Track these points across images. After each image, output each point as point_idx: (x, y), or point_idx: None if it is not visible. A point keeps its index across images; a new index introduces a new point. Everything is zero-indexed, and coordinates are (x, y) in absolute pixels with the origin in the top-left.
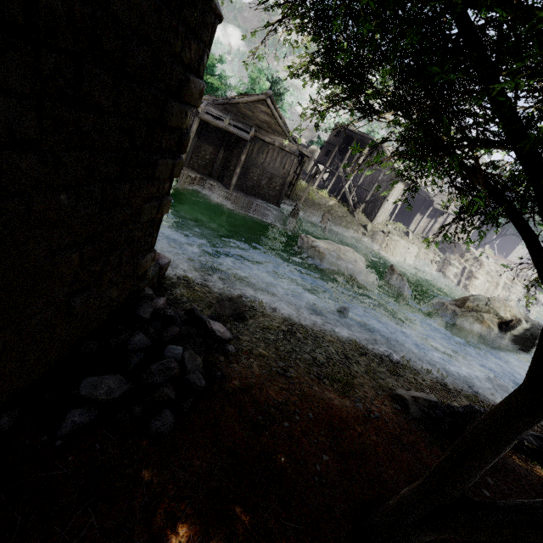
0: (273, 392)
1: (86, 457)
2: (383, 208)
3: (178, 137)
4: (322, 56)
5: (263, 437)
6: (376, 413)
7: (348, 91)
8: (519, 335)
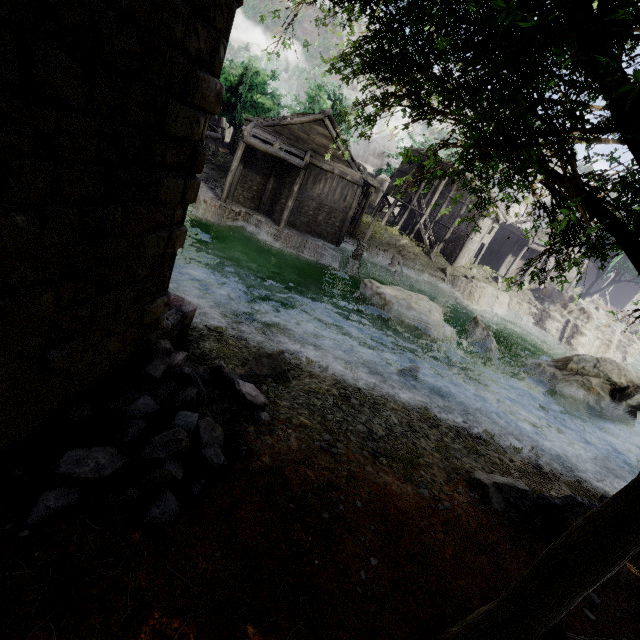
0: (313, 473)
1: (57, 553)
2: (466, 248)
3: (190, 152)
4: (368, 42)
5: (293, 532)
6: (445, 503)
7: (399, 84)
8: (638, 406)
